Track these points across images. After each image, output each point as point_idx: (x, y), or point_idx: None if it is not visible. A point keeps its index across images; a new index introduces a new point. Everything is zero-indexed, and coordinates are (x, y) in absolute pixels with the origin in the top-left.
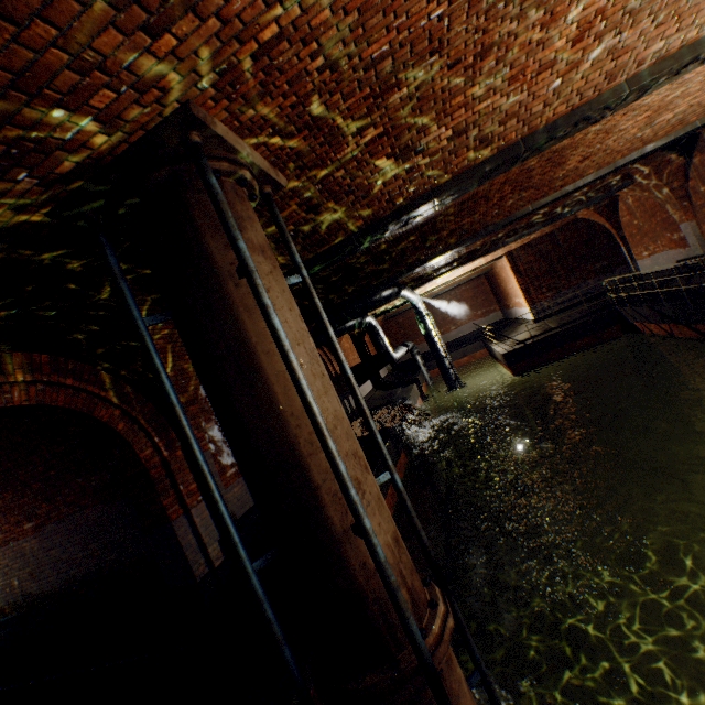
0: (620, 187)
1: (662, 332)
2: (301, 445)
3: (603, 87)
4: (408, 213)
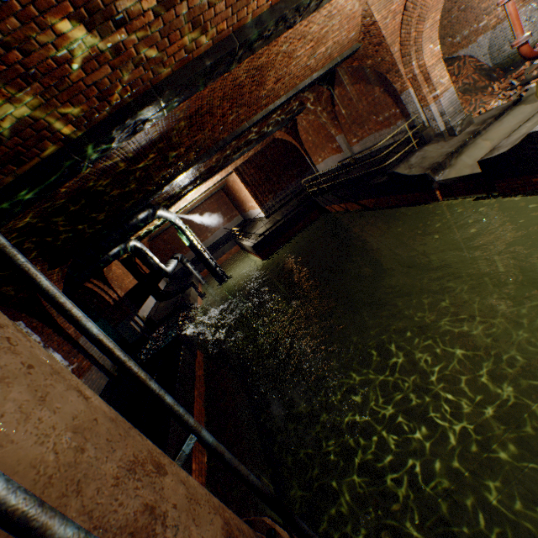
0: (299, 112)
1: (342, 209)
2: None
3: None
4: (132, 115)
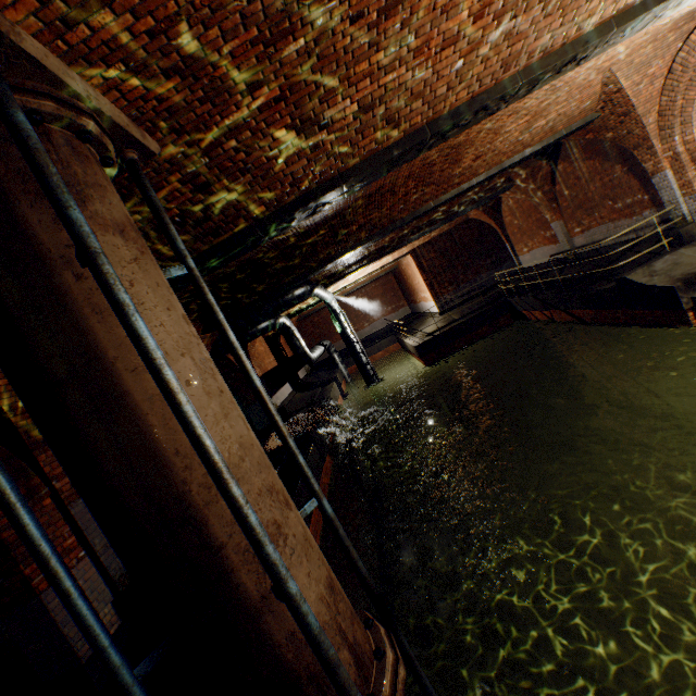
0: (503, 190)
1: (545, 317)
2: (193, 493)
3: (499, 76)
4: (315, 199)
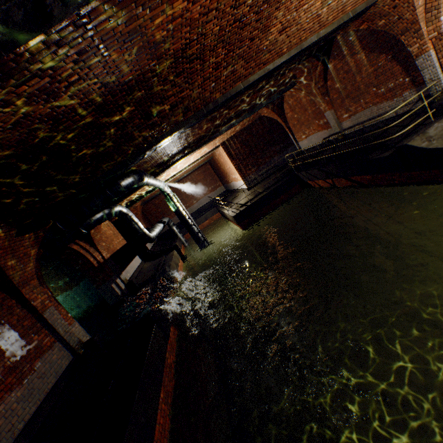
0: (289, 87)
1: (327, 184)
2: None
3: None
4: None
